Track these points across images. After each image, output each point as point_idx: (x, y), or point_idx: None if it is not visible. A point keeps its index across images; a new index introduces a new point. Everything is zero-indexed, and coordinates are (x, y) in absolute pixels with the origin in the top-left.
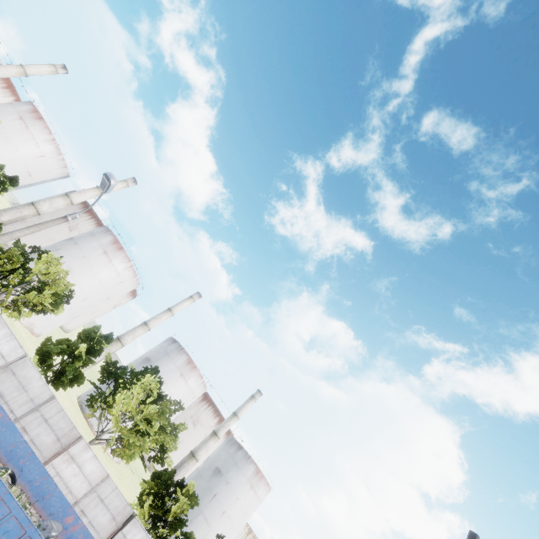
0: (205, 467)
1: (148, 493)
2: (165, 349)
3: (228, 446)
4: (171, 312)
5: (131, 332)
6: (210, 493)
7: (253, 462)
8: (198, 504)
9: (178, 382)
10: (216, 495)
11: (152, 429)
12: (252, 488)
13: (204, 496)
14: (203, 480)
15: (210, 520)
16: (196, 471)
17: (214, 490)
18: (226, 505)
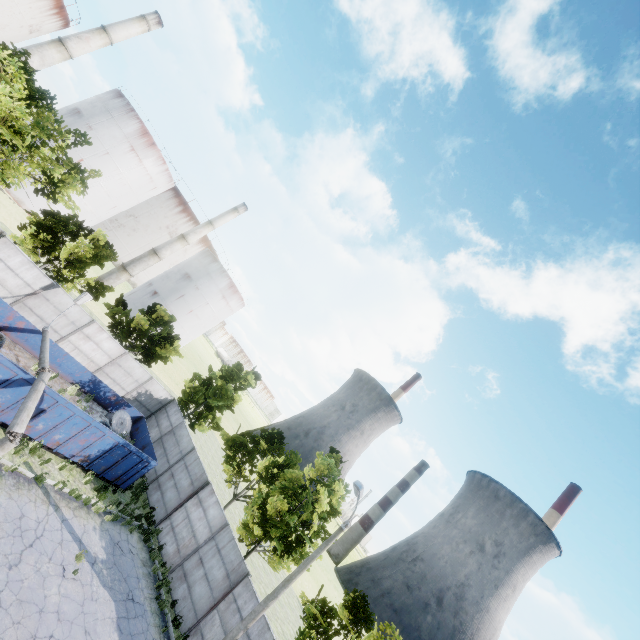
0: (174, 271)
1: (33, 224)
2: (105, 104)
3: (202, 257)
4: (107, 34)
5: (36, 49)
6: (177, 293)
7: (227, 277)
8: (116, 260)
9: (127, 158)
10: (183, 296)
11: (24, 143)
12: (224, 299)
13: (170, 294)
14: (170, 281)
15: (176, 315)
16: (164, 273)
17: (182, 292)
18: (195, 306)
